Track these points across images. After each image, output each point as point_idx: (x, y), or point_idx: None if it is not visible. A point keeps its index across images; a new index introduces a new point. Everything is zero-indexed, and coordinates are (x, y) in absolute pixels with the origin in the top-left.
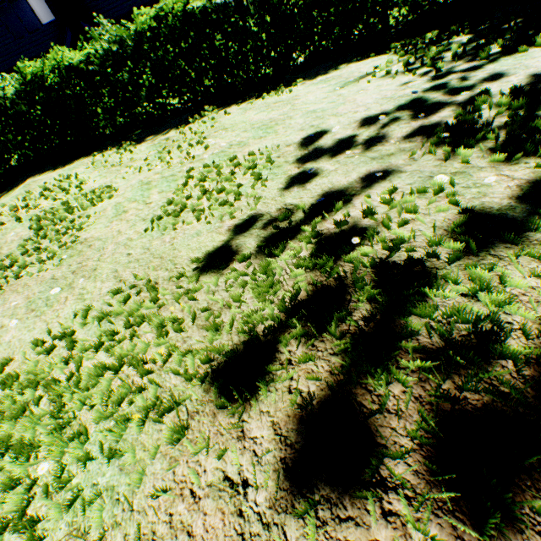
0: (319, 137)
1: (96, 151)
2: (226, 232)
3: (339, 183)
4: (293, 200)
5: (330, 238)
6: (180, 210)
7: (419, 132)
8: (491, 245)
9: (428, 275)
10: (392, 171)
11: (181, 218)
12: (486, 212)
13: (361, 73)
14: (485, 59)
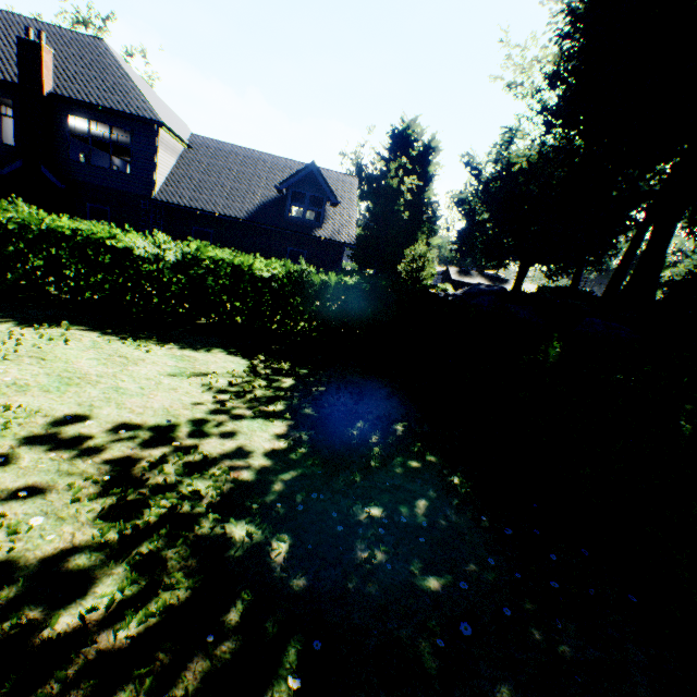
0: (77, 421)
1: None
2: None
3: (2, 484)
4: None
5: None
6: None
7: (119, 461)
8: None
9: None
10: (44, 492)
11: None
12: (11, 566)
13: (208, 368)
14: (255, 413)
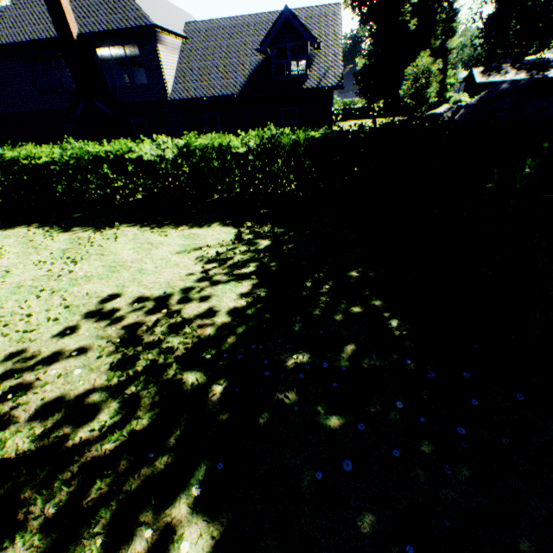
0: (113, 299)
1: (38, 223)
2: (3, 356)
3: (68, 347)
4: (45, 348)
5: (18, 386)
6: (5, 326)
7: (130, 327)
8: (38, 419)
9: (4, 427)
10: (87, 352)
11: (1, 331)
12: (62, 400)
13: (205, 242)
14: (229, 277)
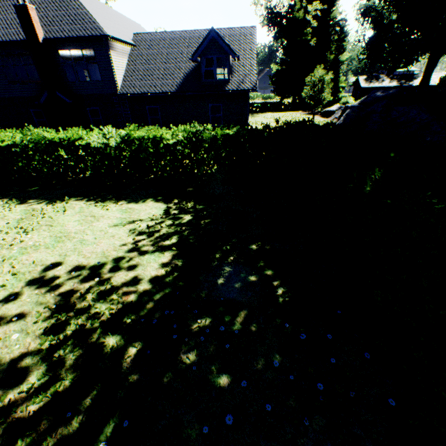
0: (55, 267)
1: None
2: None
3: (11, 312)
4: None
5: None
6: None
7: (66, 293)
8: None
9: None
10: (26, 316)
11: None
12: None
13: (139, 216)
14: (155, 248)
